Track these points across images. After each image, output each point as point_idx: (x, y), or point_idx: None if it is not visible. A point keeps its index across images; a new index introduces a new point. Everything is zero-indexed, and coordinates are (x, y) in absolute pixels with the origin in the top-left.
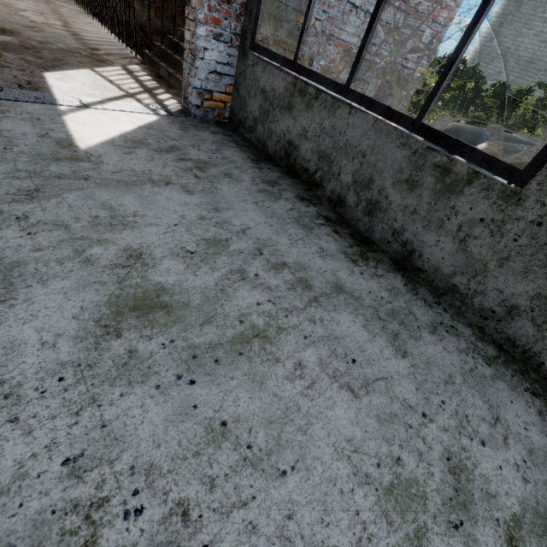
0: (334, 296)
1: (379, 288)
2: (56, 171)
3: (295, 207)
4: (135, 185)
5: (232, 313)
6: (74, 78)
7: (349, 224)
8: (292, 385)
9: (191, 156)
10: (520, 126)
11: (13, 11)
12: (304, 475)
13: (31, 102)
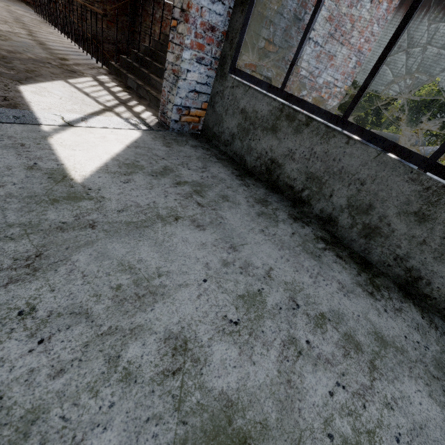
0: (384, 353)
1: (408, 328)
2: (56, 219)
3: (294, 230)
4: (146, 227)
5: (314, 423)
6: (51, 91)
7: (343, 243)
8: None
9: (185, 178)
10: (389, 124)
11: None
12: None
13: (10, 122)
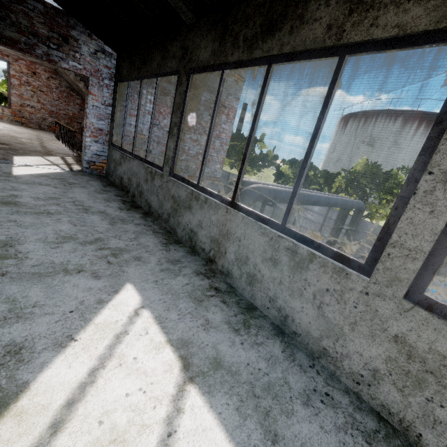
0: (97, 213)
1: (124, 215)
2: None
3: (110, 196)
4: (31, 184)
5: (43, 209)
6: (29, 158)
7: (135, 203)
8: (51, 221)
9: (69, 181)
10: (342, 192)
11: (14, 138)
12: (35, 230)
13: (0, 163)
